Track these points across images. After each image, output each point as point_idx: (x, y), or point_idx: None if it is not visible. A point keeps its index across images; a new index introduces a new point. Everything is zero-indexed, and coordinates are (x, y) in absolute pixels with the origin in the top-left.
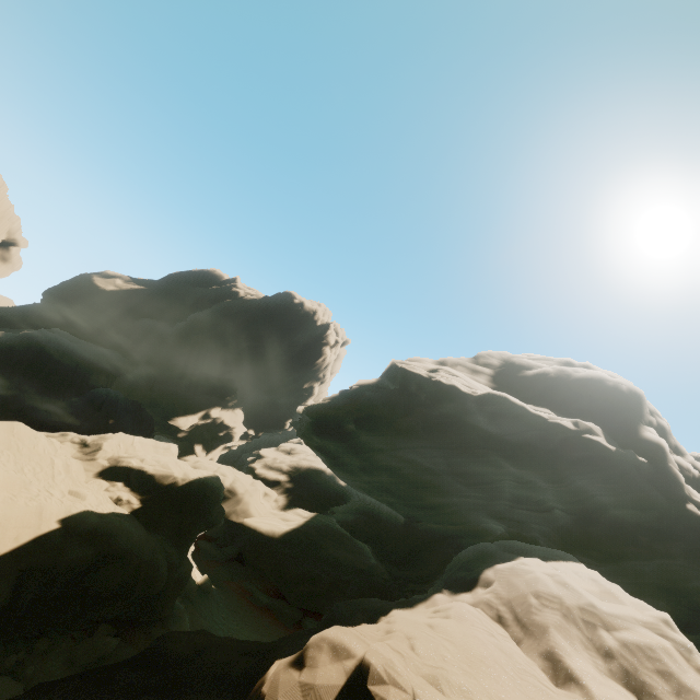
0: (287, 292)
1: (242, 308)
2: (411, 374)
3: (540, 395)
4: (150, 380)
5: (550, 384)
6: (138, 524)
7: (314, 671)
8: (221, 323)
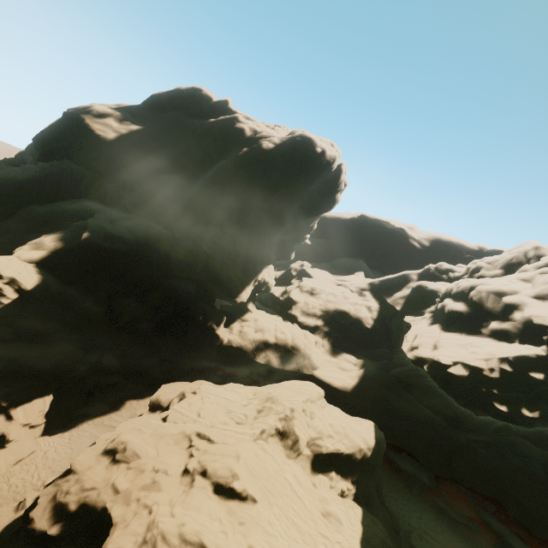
0: (306, 137)
1: (265, 163)
2: None
3: None
4: (203, 257)
5: None
6: (375, 520)
7: None
8: (250, 184)
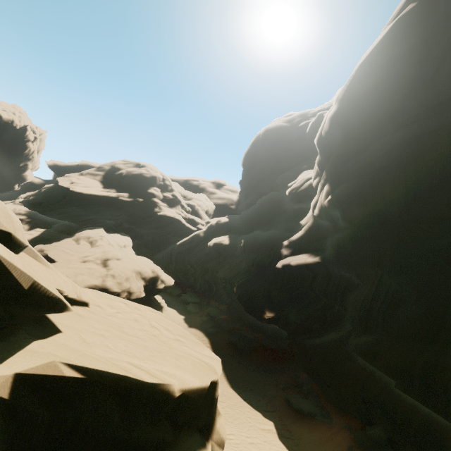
0: None
1: None
2: (63, 186)
3: (119, 182)
4: None
5: (122, 178)
6: None
7: (36, 249)
8: None
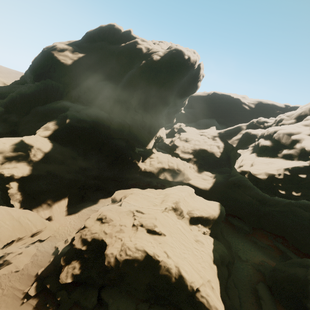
0: (178, 50)
1: (155, 69)
2: None
3: None
4: (127, 127)
5: None
6: (219, 243)
7: None
8: (148, 83)
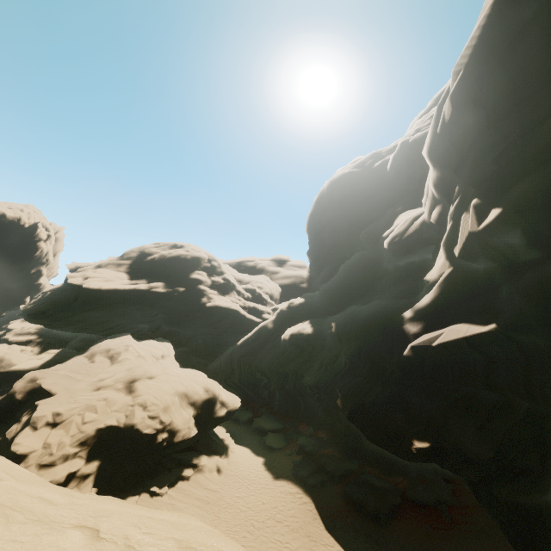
0: None
1: None
2: (74, 284)
3: (151, 270)
4: None
5: (155, 264)
6: None
7: (26, 378)
8: None
